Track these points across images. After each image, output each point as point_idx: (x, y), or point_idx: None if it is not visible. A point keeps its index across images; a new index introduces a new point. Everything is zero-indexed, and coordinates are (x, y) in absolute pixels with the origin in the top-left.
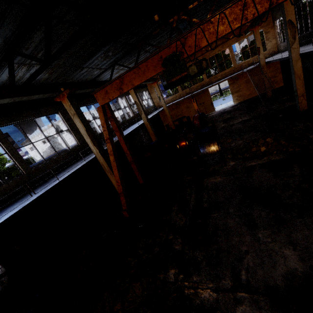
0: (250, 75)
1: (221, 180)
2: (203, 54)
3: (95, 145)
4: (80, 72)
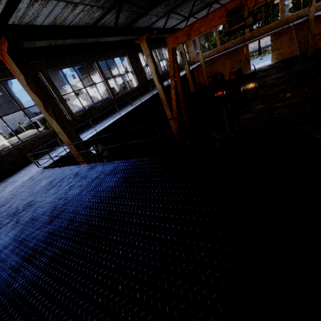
0: (295, 30)
1: (250, 116)
2: None
3: (159, 82)
4: (143, 19)
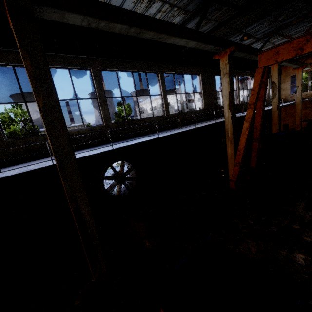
0: None
1: None
2: None
3: (230, 108)
4: (234, 38)
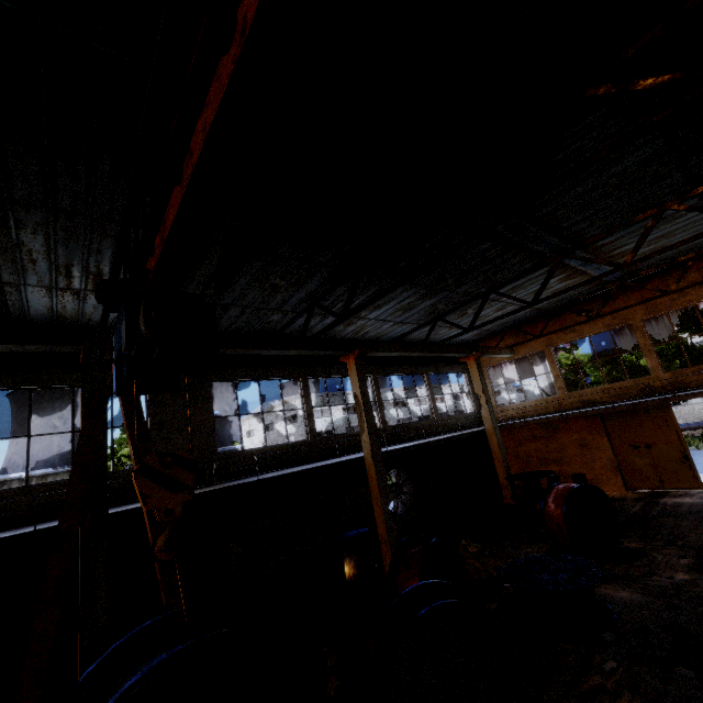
0: None
1: None
2: (649, 299)
3: None
4: (227, 313)
